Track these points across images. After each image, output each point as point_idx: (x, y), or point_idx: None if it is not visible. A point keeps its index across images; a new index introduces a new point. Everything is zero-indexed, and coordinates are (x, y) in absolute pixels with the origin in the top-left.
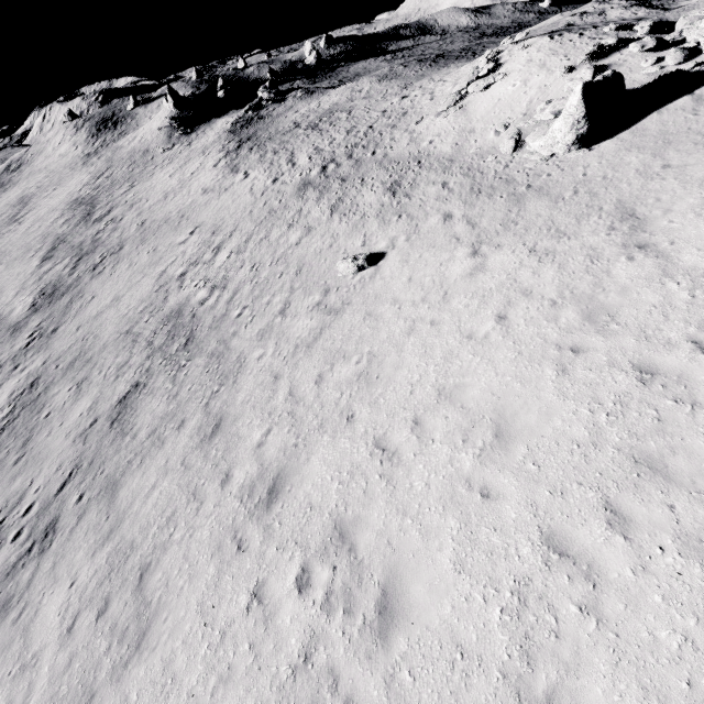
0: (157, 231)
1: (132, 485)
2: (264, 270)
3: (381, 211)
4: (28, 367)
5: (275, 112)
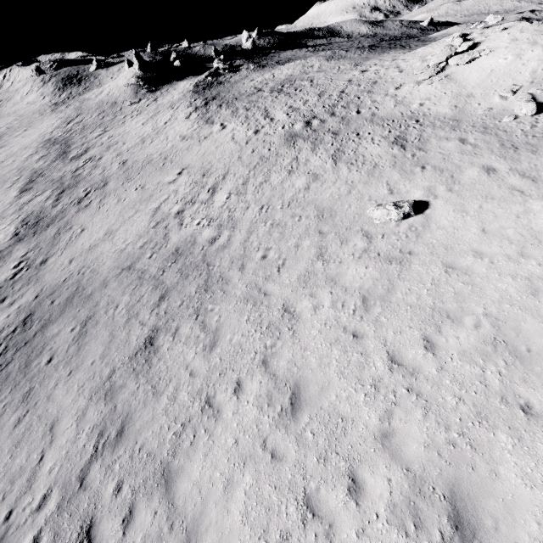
0: (142, 170)
1: (193, 474)
2: (276, 212)
3: (396, 162)
4: (17, 301)
5: (232, 79)
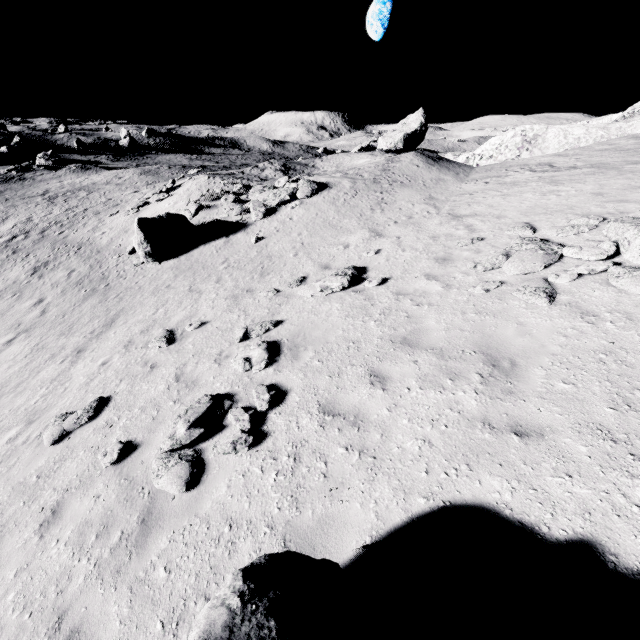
0: None
1: None
2: None
3: (7, 288)
4: None
5: (40, 177)
